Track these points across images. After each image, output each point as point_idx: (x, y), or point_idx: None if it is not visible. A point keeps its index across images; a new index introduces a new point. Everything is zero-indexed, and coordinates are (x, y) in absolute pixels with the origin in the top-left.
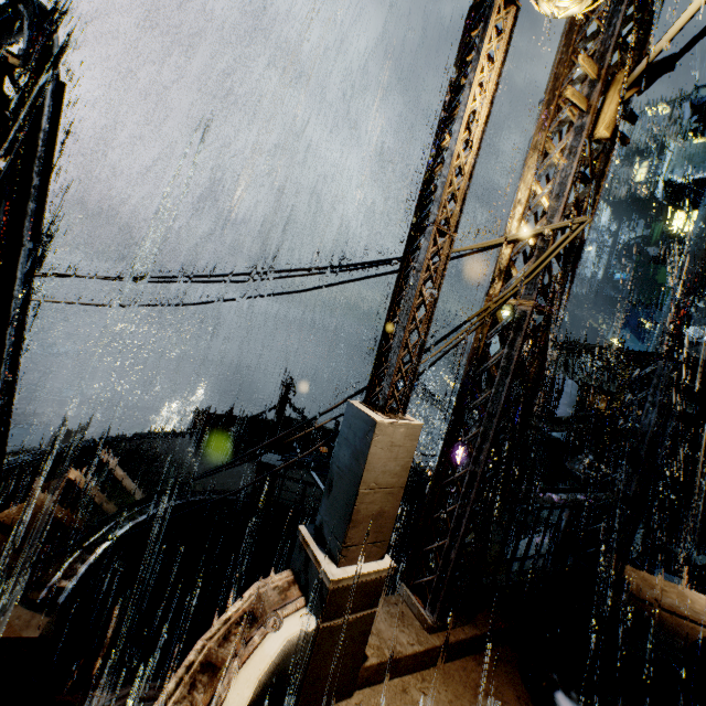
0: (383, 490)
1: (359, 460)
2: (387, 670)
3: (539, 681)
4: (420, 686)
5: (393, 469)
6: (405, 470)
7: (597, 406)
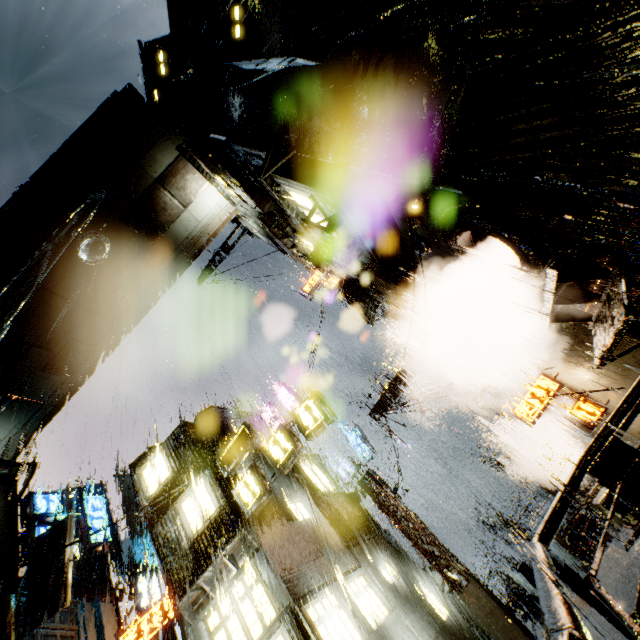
0: None
1: None
2: None
3: None
4: None
5: None
6: None
7: None
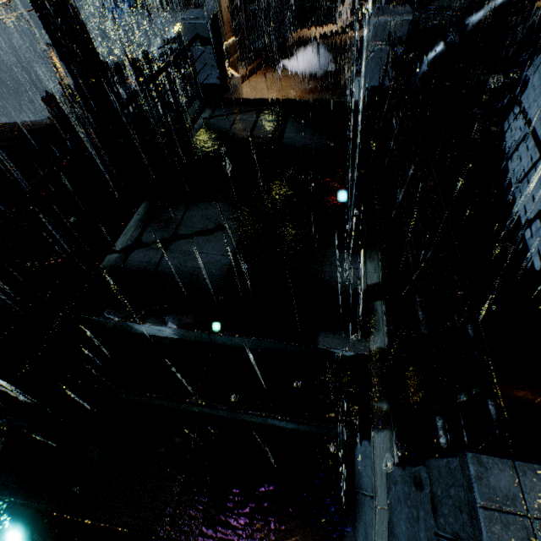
0: (226, 10)
1: (218, 2)
2: (244, 78)
3: (276, 61)
4: (253, 79)
5: (225, 1)
6: (228, 1)
7: None
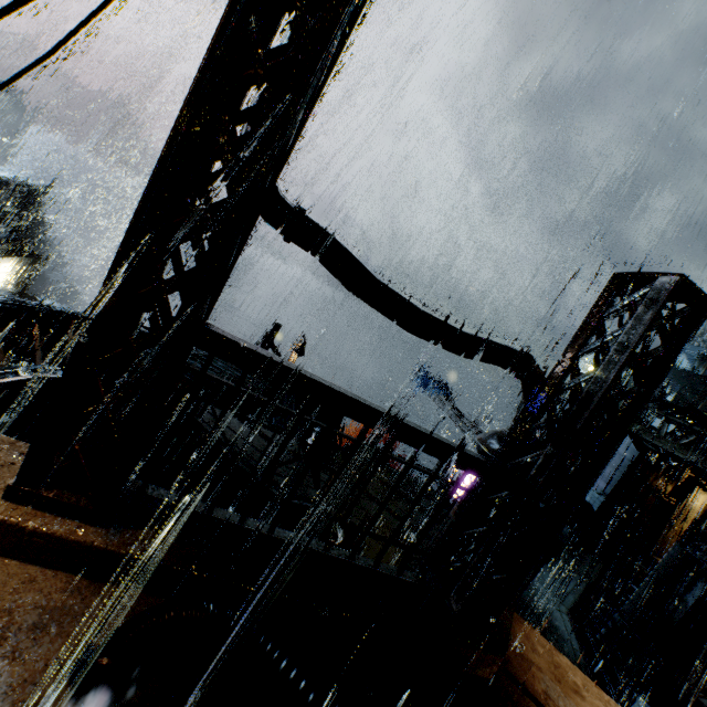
0: None
1: None
2: None
3: (92, 651)
4: None
5: None
6: None
7: (658, 485)
